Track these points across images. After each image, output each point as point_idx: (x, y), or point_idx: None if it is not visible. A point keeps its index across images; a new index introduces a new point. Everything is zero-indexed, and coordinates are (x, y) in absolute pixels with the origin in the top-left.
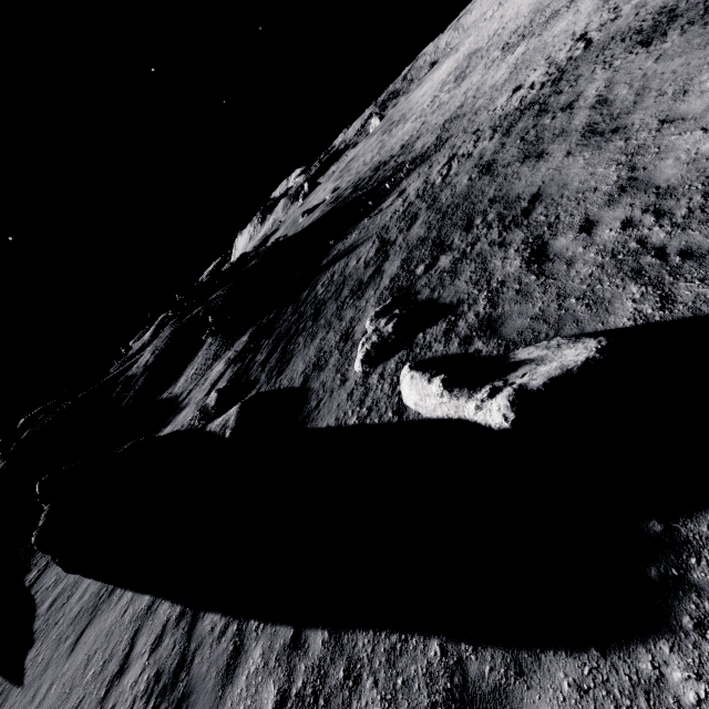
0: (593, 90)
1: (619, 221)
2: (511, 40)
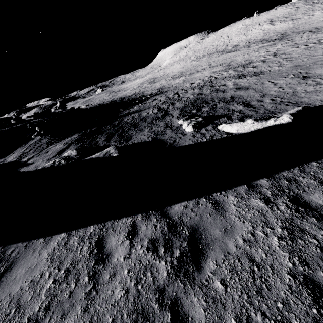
0: (229, 83)
1: (269, 99)
2: (175, 76)
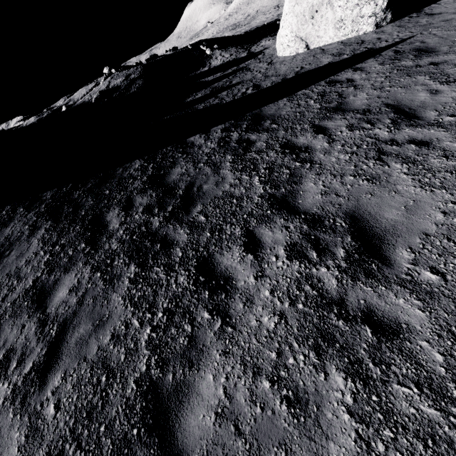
0: None
1: None
2: (281, 5)
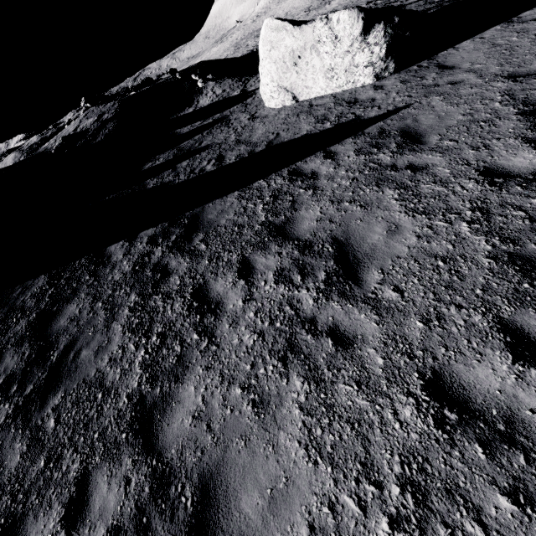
0: None
1: None
2: (312, 8)
